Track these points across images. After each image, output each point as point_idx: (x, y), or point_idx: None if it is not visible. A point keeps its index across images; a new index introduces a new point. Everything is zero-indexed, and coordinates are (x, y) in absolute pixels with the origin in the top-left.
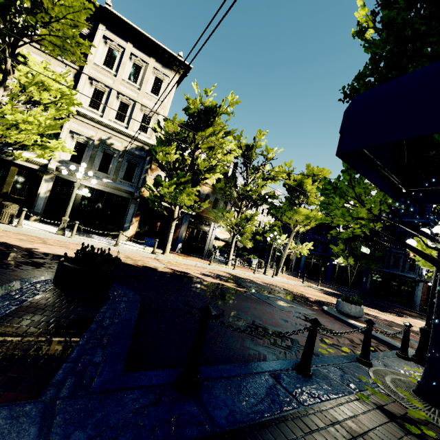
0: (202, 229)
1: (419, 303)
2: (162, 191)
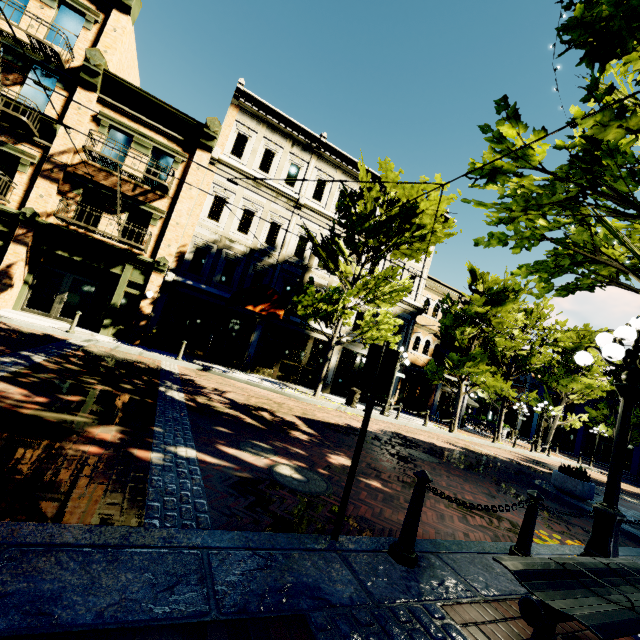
0: (453, 394)
1: None
2: (464, 370)
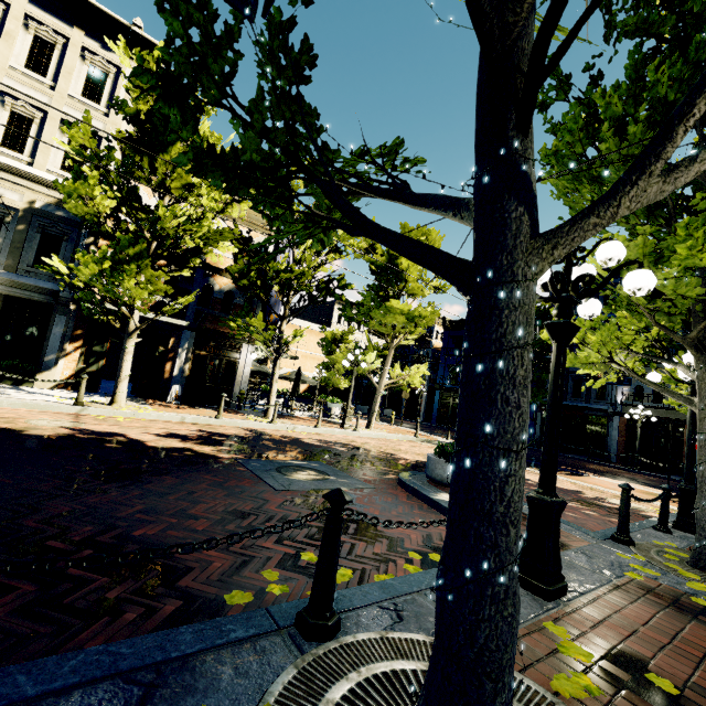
0: (225, 358)
1: (616, 450)
2: (81, 274)
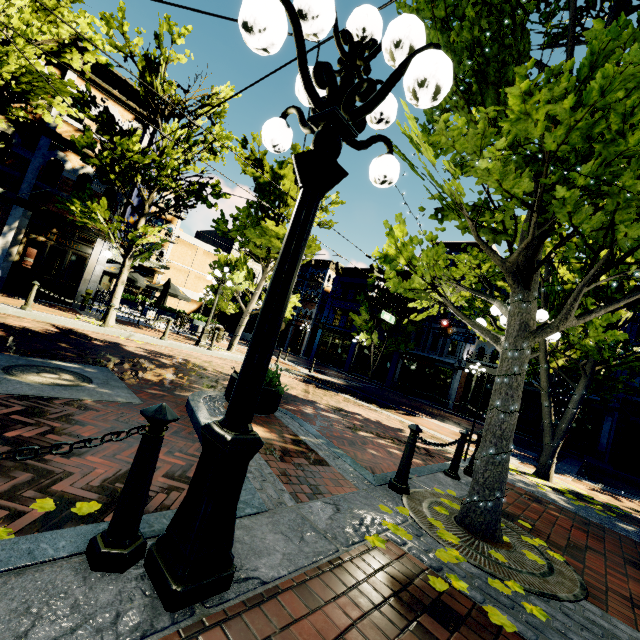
0: (72, 250)
1: (454, 399)
2: None
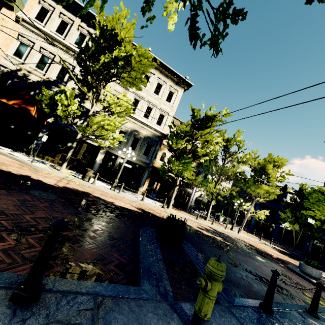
0: (187, 191)
1: None
2: (174, 167)
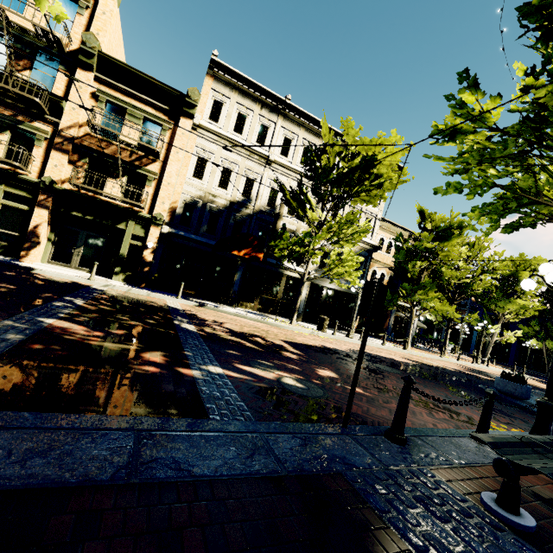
0: (405, 317)
1: None
2: (416, 297)
